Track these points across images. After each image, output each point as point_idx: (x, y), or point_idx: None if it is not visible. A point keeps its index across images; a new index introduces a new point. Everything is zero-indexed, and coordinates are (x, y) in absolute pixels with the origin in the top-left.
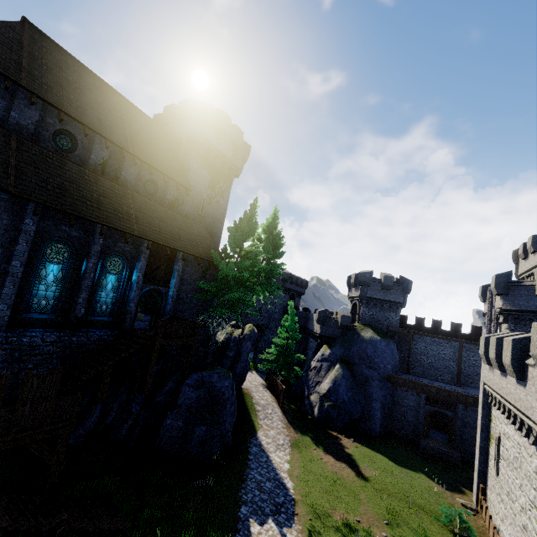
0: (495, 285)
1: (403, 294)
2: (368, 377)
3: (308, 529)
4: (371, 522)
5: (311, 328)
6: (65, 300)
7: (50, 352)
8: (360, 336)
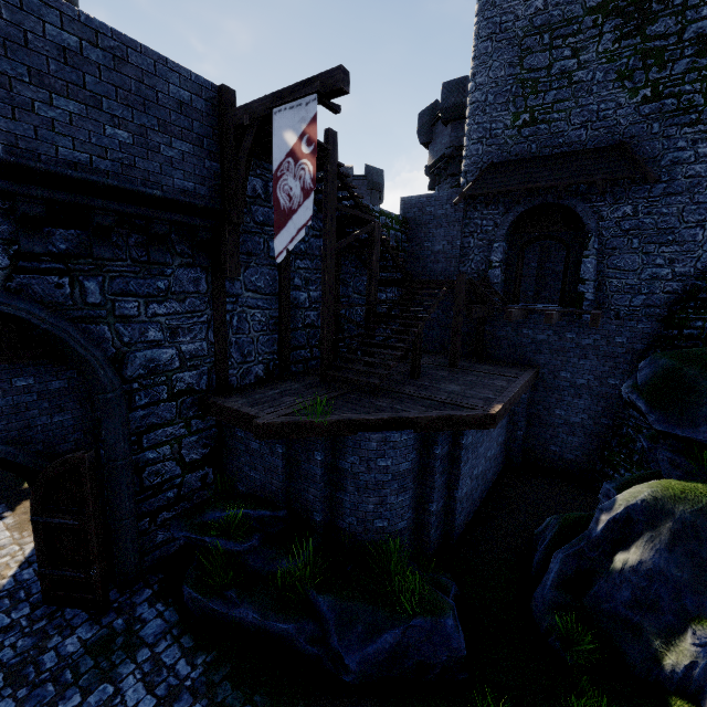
0: (418, 131)
1: (369, 193)
2: None
3: None
4: None
5: None
6: None
7: None
8: None
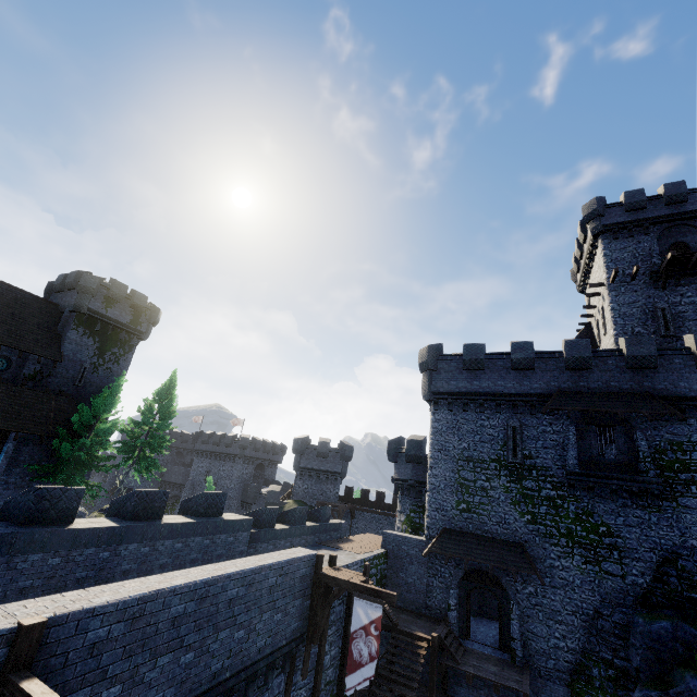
0: (387, 452)
1: (341, 463)
2: None
3: None
4: None
5: None
6: None
7: None
8: None
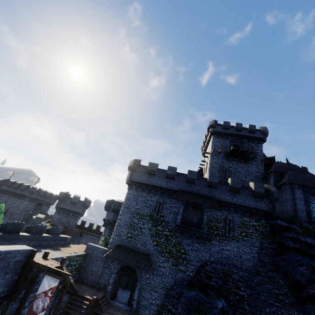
0: (105, 206)
1: (83, 208)
2: None
3: None
4: None
5: None
6: None
7: None
8: None
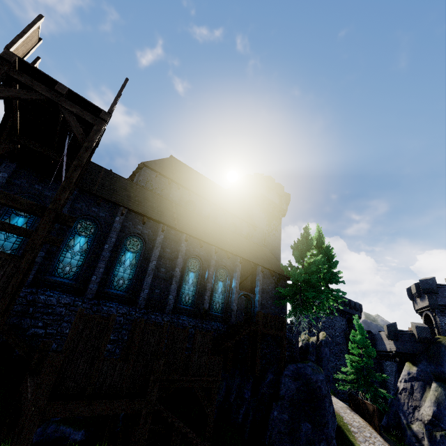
0: None
1: None
2: None
3: None
4: None
5: (382, 348)
6: (197, 297)
7: (192, 333)
8: None
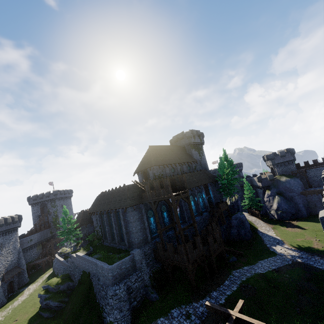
0: None
1: (292, 156)
2: (292, 196)
3: (289, 244)
4: (310, 238)
5: (256, 184)
6: (197, 209)
7: (202, 221)
8: (280, 181)
